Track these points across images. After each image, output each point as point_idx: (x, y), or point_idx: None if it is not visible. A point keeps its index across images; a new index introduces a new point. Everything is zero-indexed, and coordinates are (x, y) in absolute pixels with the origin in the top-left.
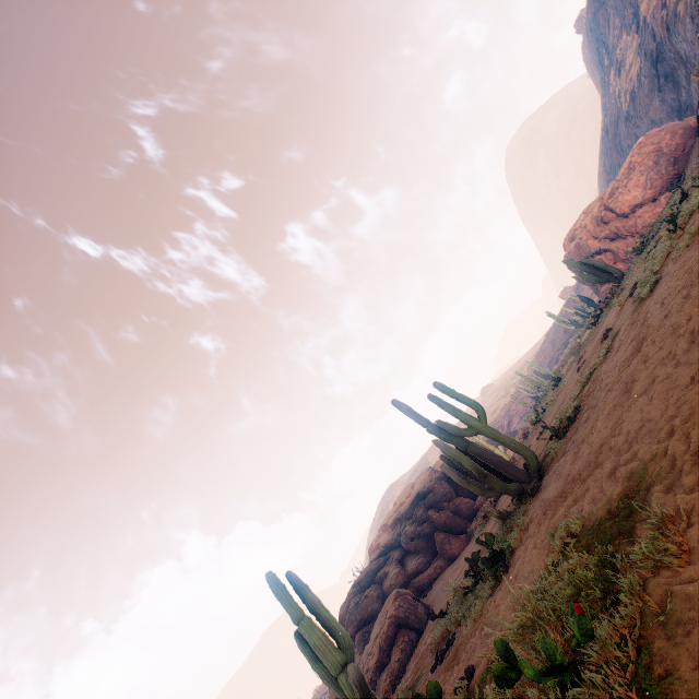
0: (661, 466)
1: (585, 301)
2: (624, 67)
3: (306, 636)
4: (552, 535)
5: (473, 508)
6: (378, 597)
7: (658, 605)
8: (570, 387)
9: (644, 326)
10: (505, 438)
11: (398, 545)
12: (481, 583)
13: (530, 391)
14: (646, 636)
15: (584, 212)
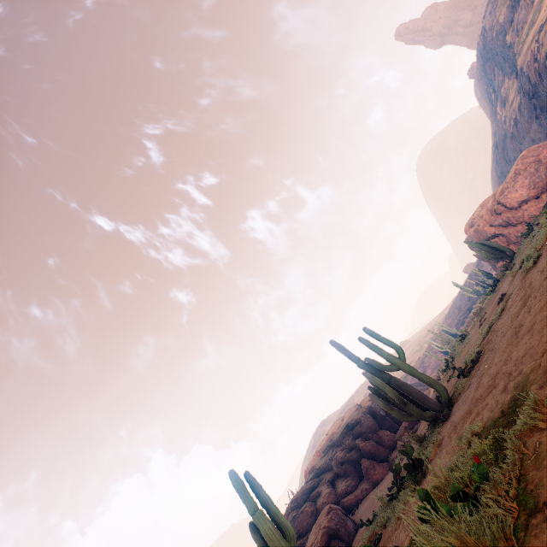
0: (537, 374)
1: (485, 275)
2: (507, 101)
3: (259, 525)
4: (460, 439)
5: (394, 440)
6: (312, 513)
7: (532, 453)
8: (474, 339)
9: (529, 287)
10: (420, 374)
11: (329, 468)
12: (402, 491)
13: (440, 347)
14: (524, 473)
15: (481, 205)
